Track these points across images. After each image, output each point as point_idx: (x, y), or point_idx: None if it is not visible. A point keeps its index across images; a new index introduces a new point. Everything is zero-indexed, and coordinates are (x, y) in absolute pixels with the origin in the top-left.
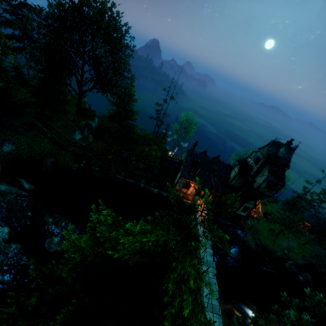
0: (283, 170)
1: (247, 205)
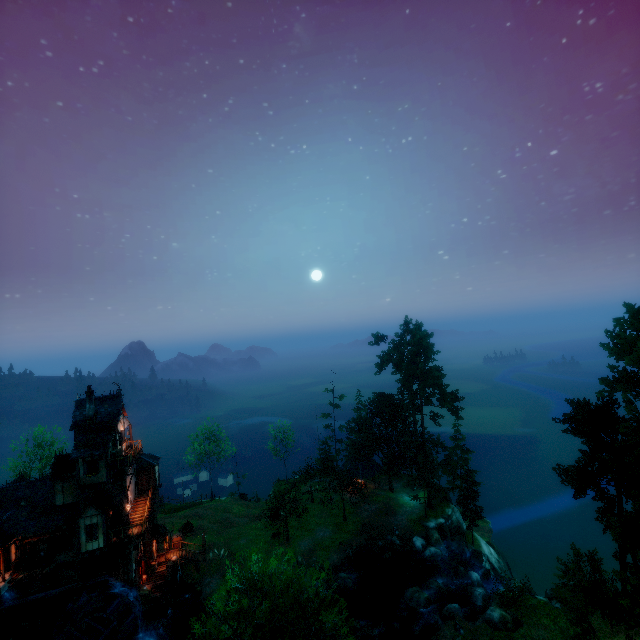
0: (111, 430)
1: (88, 523)
